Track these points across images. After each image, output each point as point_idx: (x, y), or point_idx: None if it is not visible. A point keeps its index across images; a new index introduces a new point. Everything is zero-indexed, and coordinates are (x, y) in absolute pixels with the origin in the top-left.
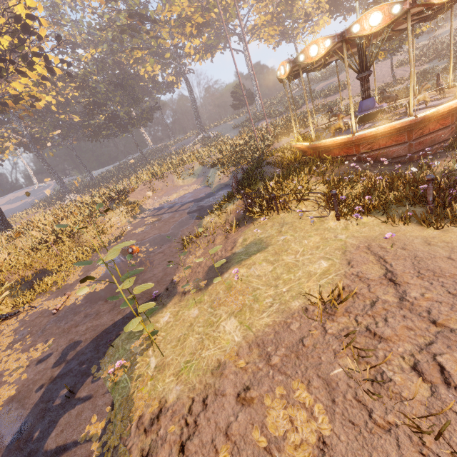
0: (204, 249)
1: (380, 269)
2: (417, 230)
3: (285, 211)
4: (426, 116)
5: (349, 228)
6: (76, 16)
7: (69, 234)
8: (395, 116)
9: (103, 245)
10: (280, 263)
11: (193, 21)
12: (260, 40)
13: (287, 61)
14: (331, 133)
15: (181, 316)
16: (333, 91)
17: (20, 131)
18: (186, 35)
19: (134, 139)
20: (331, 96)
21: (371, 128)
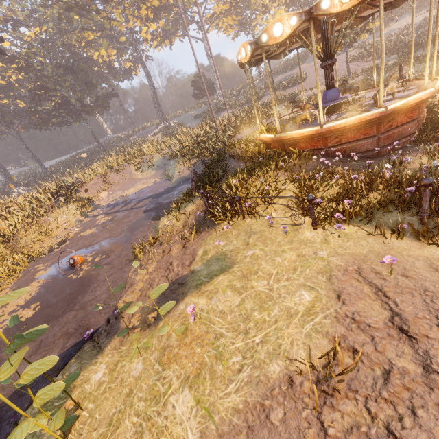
0: (158, 262)
1: (383, 309)
2: (415, 248)
3: (251, 215)
4: (397, 107)
5: (330, 240)
6: None
7: (3, 239)
8: (361, 108)
9: (44, 252)
10: (249, 292)
11: (148, 4)
12: (219, 29)
13: (248, 41)
14: (297, 124)
15: (118, 373)
16: (291, 83)
17: None
18: (141, 19)
19: (90, 128)
20: (290, 88)
21: (339, 119)
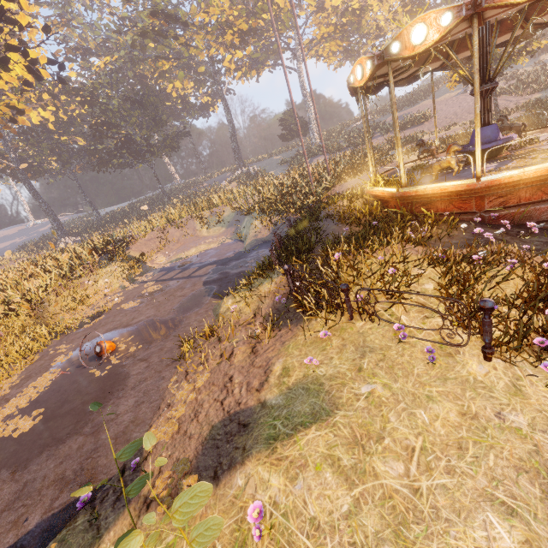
0: (211, 372)
1: None
2: None
3: (365, 315)
4: None
5: (526, 390)
6: (92, 17)
7: (29, 304)
8: (538, 154)
9: (72, 327)
10: (369, 485)
11: (235, 28)
12: (318, 58)
13: (368, 55)
14: (433, 175)
15: None
16: (410, 122)
17: (7, 154)
18: (226, 45)
19: (154, 171)
20: (408, 129)
21: (503, 170)
